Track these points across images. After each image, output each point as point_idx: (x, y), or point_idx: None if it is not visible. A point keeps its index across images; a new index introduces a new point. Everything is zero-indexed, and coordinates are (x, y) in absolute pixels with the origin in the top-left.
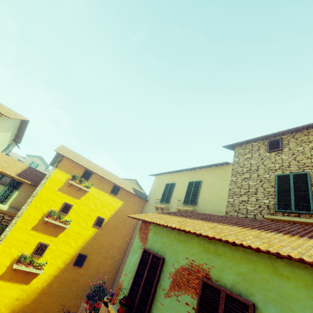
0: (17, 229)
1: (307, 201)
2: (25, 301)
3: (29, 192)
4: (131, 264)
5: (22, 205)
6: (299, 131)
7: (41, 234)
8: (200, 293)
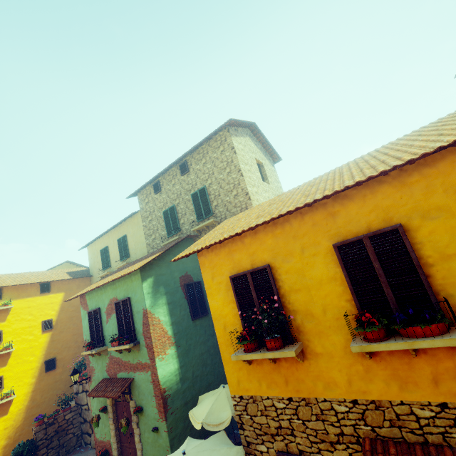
0: None
1: (177, 225)
2: (16, 425)
3: None
4: (86, 326)
5: None
6: (165, 172)
7: None
8: (115, 308)
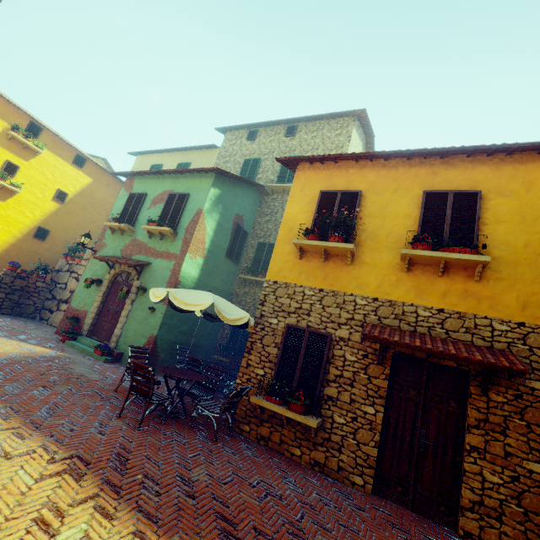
0: None
1: (253, 177)
2: None
3: None
4: (118, 206)
5: None
6: (270, 126)
7: None
8: (167, 199)
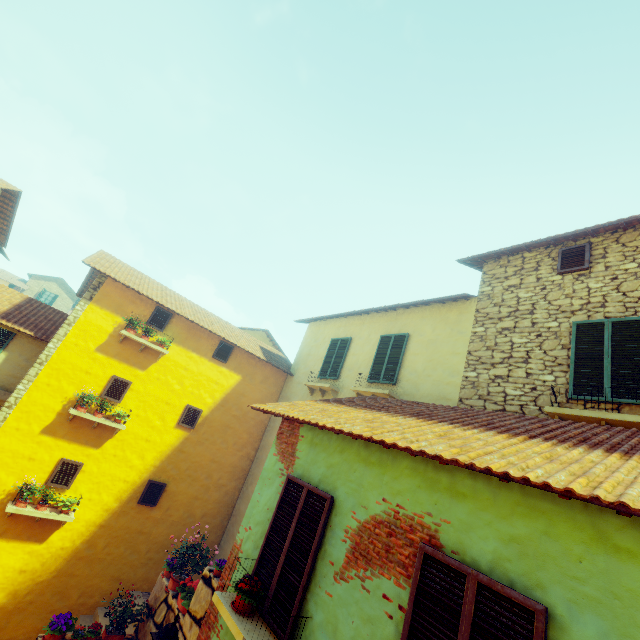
0: (10, 433)
1: None
2: (39, 576)
3: (31, 354)
4: (260, 507)
5: (18, 382)
6: (632, 227)
7: (65, 442)
8: (418, 577)
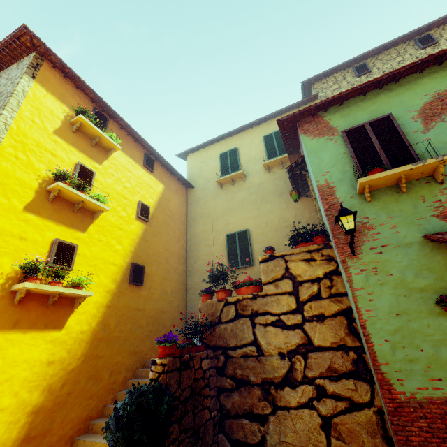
0: None
1: None
2: (68, 364)
3: None
4: (326, 161)
5: None
6: (380, 53)
7: (52, 224)
8: None
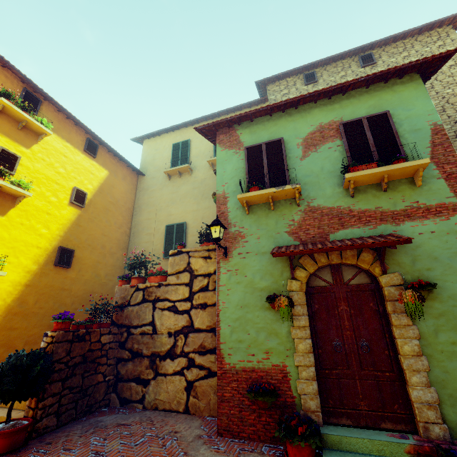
0: None
1: None
2: None
3: None
4: (228, 172)
5: None
6: (329, 64)
7: None
8: (343, 131)
